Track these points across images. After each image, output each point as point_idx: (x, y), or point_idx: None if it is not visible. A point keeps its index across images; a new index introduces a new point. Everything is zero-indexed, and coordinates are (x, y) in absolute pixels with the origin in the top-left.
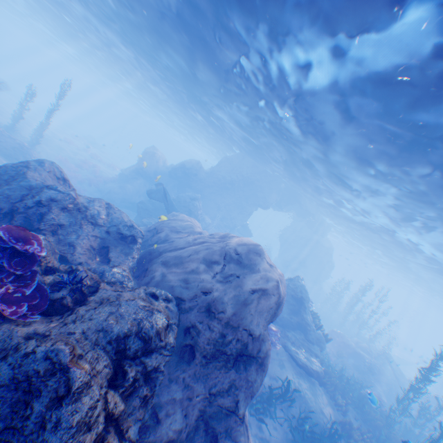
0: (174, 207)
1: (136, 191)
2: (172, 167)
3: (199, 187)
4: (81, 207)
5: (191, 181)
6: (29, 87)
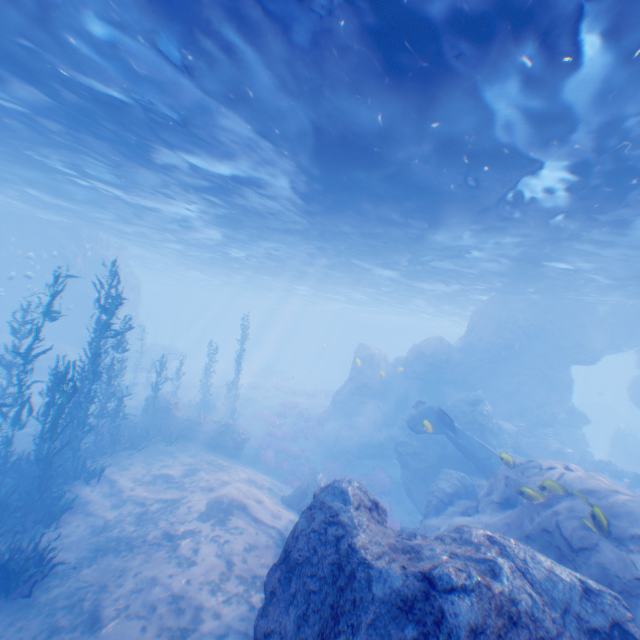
0: (465, 434)
1: (369, 422)
2: (397, 361)
3: (457, 376)
4: (504, 605)
5: (442, 371)
6: (208, 344)
